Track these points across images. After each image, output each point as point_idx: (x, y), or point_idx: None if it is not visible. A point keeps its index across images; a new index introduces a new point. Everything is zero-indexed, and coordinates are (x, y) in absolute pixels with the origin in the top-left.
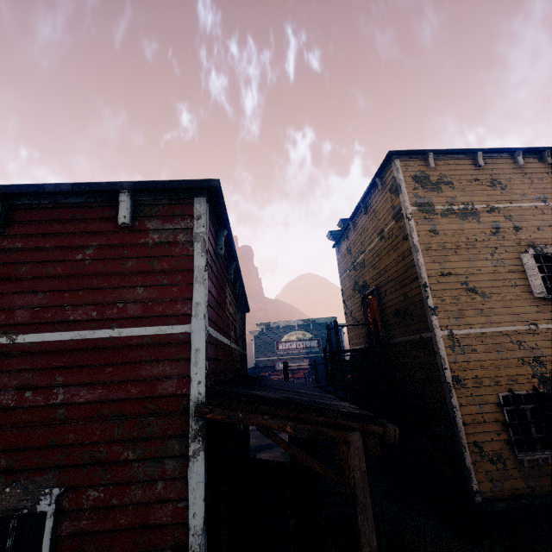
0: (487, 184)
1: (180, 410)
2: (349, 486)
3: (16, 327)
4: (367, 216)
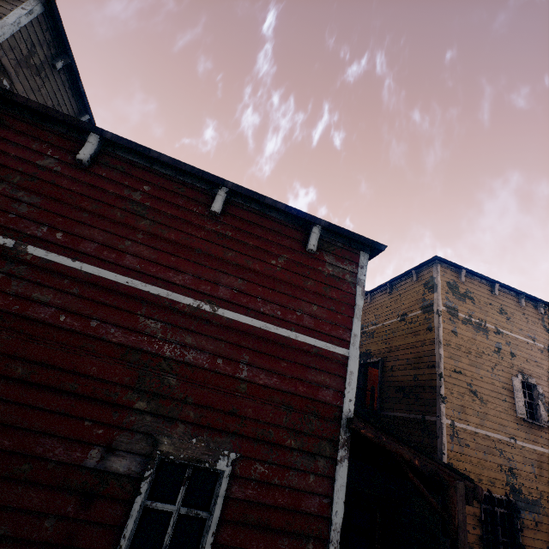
0: (498, 310)
1: (333, 418)
2: (454, 524)
3: (218, 300)
4: (391, 296)
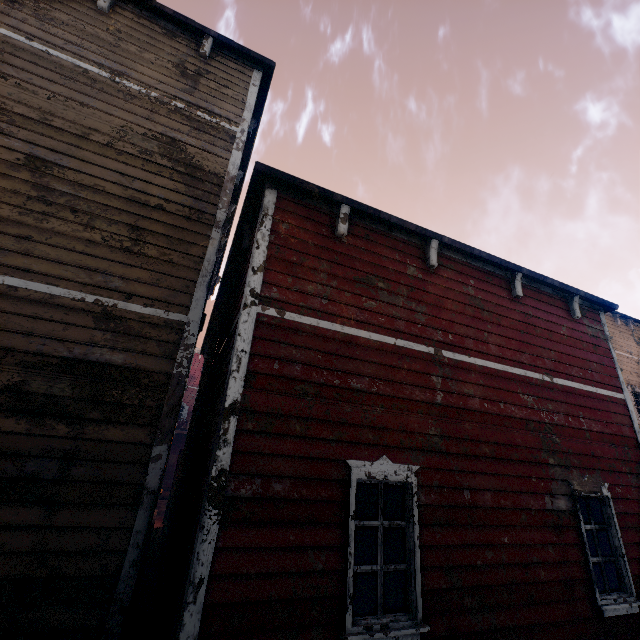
0: None
1: (634, 447)
2: None
3: (548, 371)
4: None
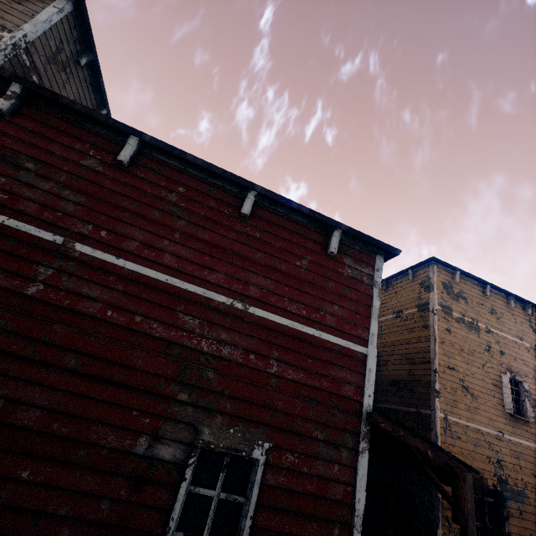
0: (489, 310)
1: (354, 412)
2: (464, 512)
3: (249, 299)
4: (386, 294)
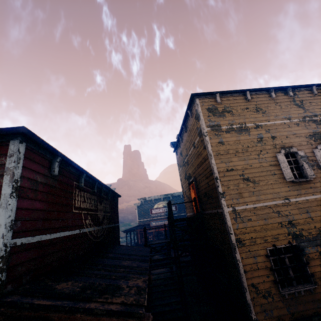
0: (254, 110)
1: None
2: None
3: None
4: (187, 134)
